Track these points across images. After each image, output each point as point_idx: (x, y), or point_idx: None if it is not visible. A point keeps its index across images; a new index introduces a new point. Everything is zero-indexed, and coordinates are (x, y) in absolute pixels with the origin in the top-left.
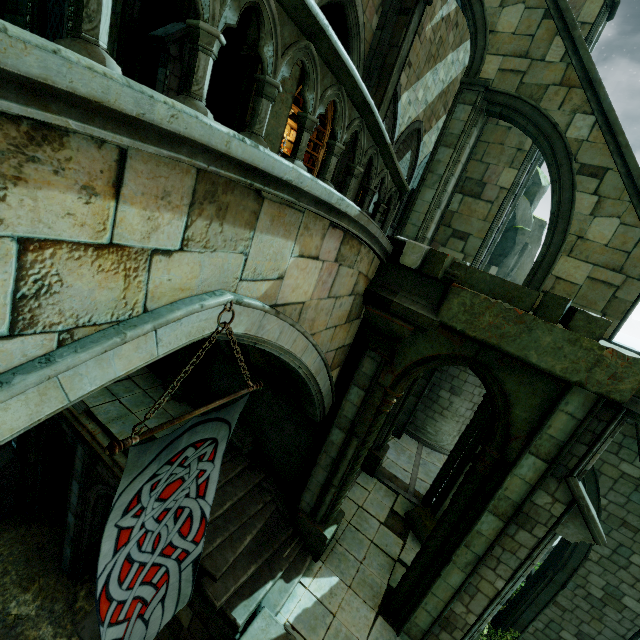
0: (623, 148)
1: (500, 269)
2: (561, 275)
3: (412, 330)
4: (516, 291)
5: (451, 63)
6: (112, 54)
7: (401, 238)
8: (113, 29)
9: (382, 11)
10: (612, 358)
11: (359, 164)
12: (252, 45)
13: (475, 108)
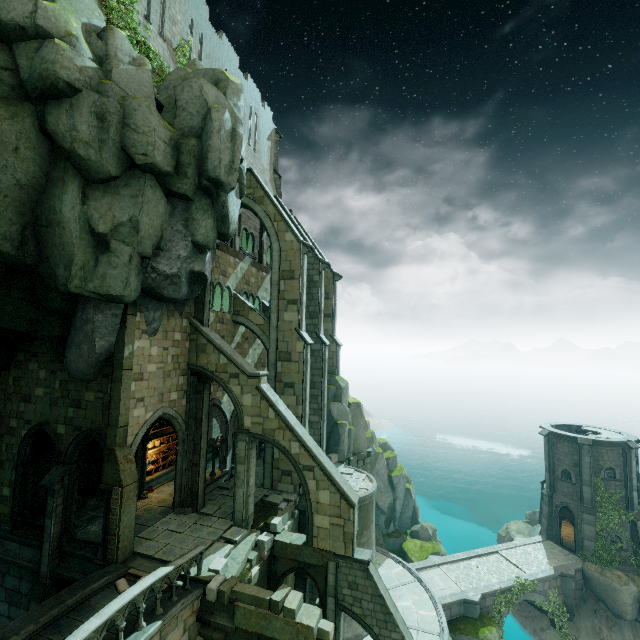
0: (314, 457)
1: (339, 454)
2: (319, 525)
3: (226, 634)
4: (260, 600)
5: (254, 350)
6: (11, 477)
7: (212, 568)
8: (11, 462)
9: (187, 394)
10: (301, 628)
11: (159, 592)
12: (106, 484)
13: (247, 443)
